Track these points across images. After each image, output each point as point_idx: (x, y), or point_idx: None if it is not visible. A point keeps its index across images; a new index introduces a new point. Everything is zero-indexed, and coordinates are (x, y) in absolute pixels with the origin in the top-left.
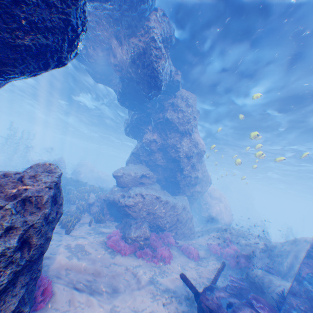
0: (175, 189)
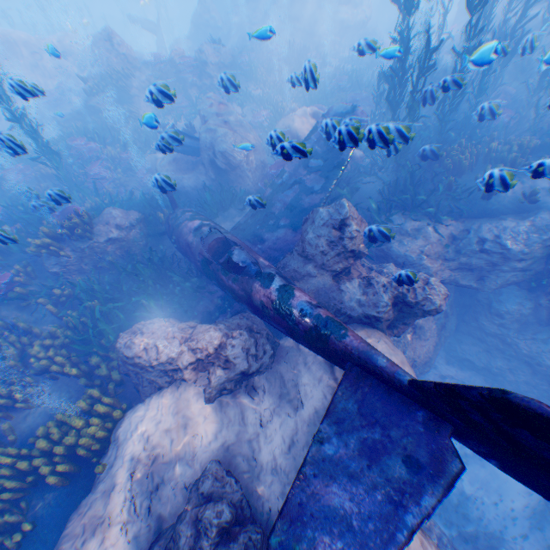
0: None
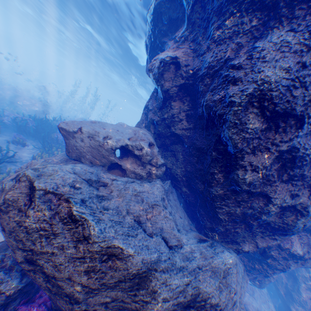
0: (207, 218)
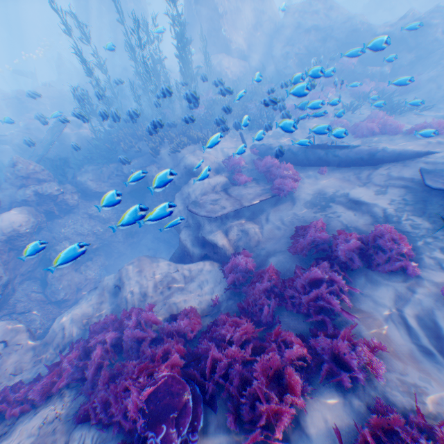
0: None
